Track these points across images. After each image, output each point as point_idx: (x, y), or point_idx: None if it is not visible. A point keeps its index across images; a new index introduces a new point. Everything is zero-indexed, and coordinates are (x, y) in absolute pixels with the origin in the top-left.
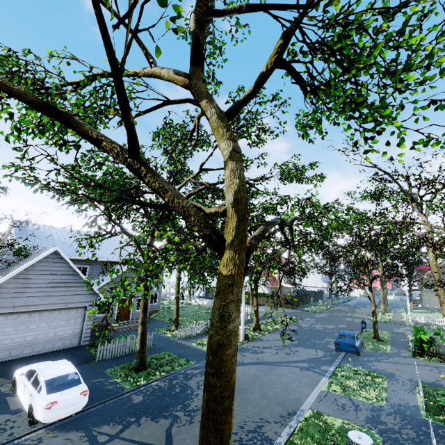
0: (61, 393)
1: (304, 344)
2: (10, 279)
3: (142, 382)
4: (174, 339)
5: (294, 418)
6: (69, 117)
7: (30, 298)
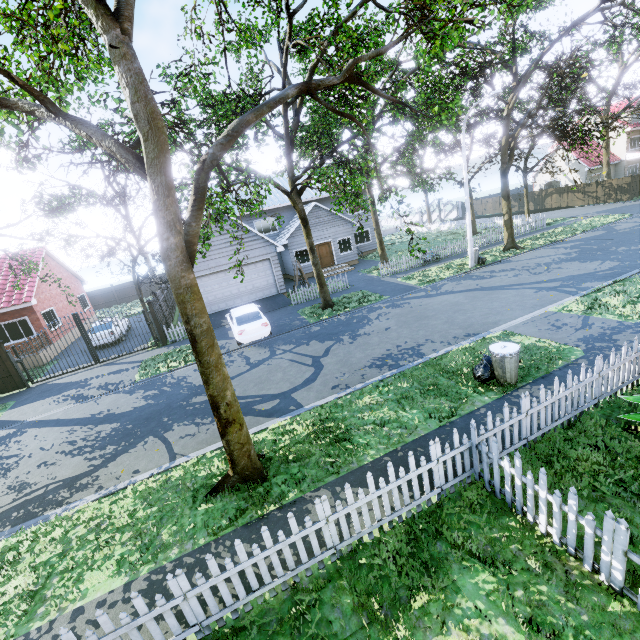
0: (247, 325)
1: (587, 257)
2: None
3: (324, 317)
4: (378, 278)
5: (470, 339)
6: (7, 103)
7: (217, 260)
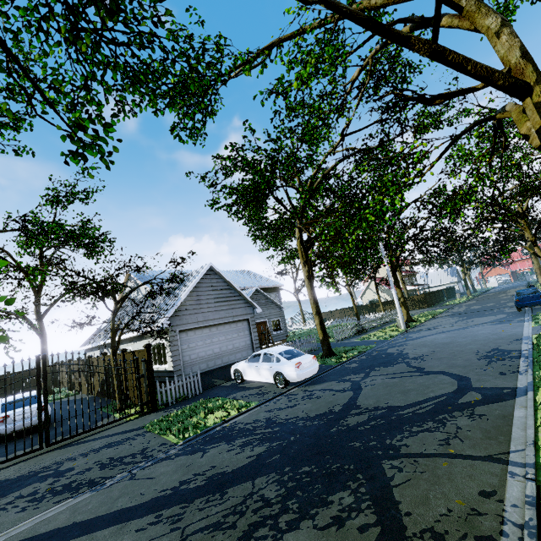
0: (298, 358)
1: (476, 316)
2: (186, 297)
3: (343, 359)
4: (332, 343)
5: (524, 340)
6: (385, 25)
7: (205, 314)
